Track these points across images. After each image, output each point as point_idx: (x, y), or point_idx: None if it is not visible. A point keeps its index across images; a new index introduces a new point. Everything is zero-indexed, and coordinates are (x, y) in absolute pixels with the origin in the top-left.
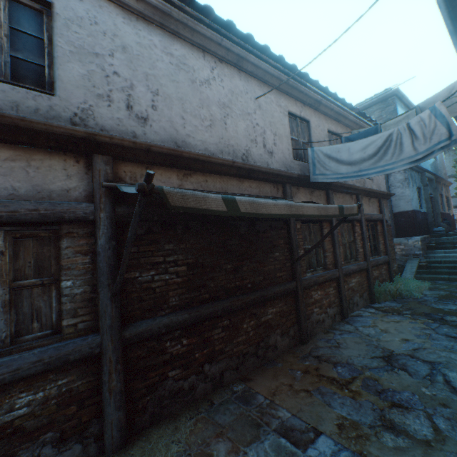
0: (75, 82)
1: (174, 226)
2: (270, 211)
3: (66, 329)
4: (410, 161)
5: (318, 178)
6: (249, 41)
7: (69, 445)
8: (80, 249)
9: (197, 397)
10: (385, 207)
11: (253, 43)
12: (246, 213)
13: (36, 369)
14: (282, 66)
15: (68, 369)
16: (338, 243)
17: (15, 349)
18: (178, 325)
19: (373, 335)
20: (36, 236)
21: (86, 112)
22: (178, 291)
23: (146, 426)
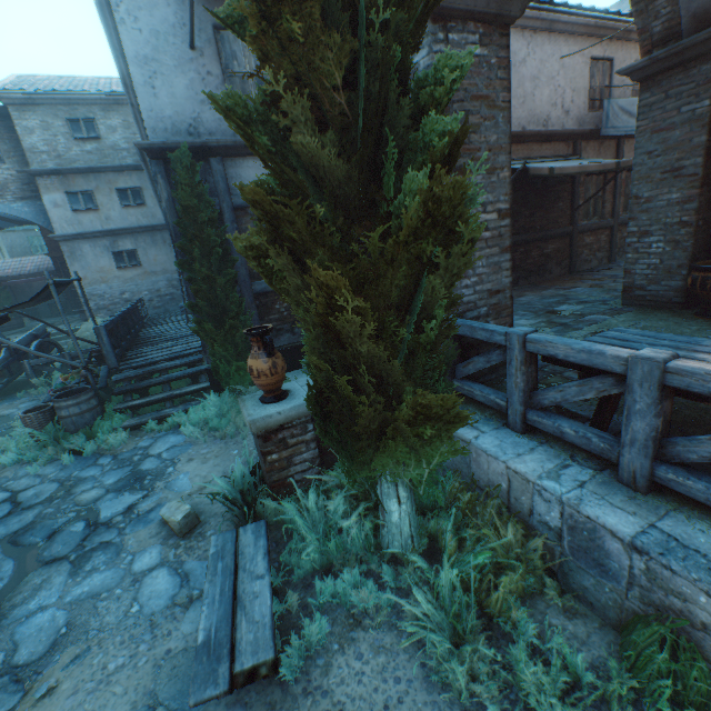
0: None
1: None
2: (569, 172)
3: None
4: None
5: (609, 132)
6: (563, 5)
7: None
8: None
9: None
10: None
11: (567, 6)
12: (557, 175)
13: None
14: (592, 12)
15: None
16: (619, 194)
17: None
18: None
19: None
20: None
21: None
22: None
23: None
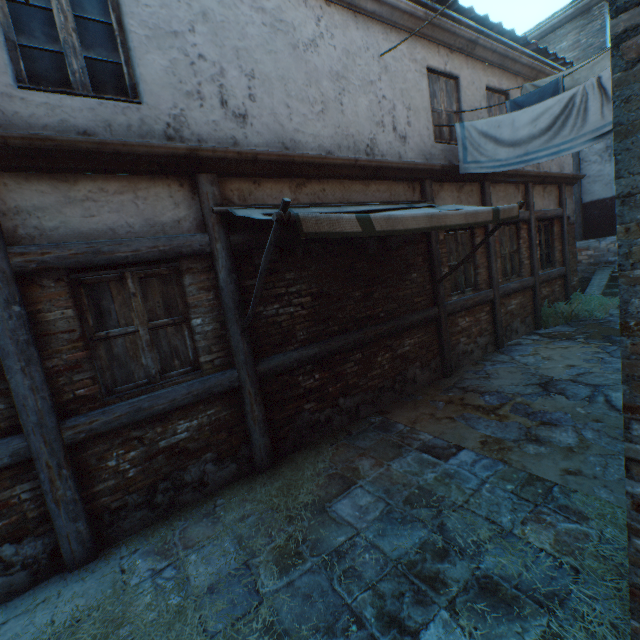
0: (159, 80)
1: (293, 252)
2: (408, 226)
3: (204, 365)
4: (596, 136)
5: (469, 168)
6: None
7: (226, 464)
8: (202, 286)
9: (334, 429)
10: (568, 197)
11: None
12: (382, 232)
13: (188, 400)
14: None
15: (213, 401)
16: (495, 255)
17: (166, 384)
18: (309, 360)
19: (532, 364)
20: (158, 275)
21: (179, 120)
22: (304, 325)
23: (289, 452)
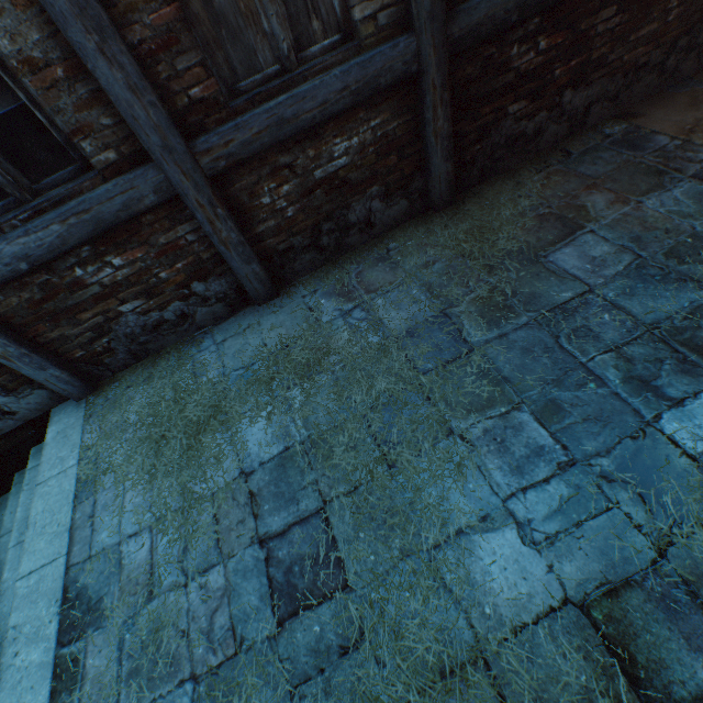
0: None
1: None
2: None
3: (361, 30)
4: None
5: None
6: None
7: (395, 201)
8: None
9: (541, 148)
10: None
11: None
12: None
13: (344, 103)
14: None
15: (377, 104)
16: None
17: (307, 73)
18: (541, 5)
19: None
20: None
21: None
22: None
23: (473, 185)
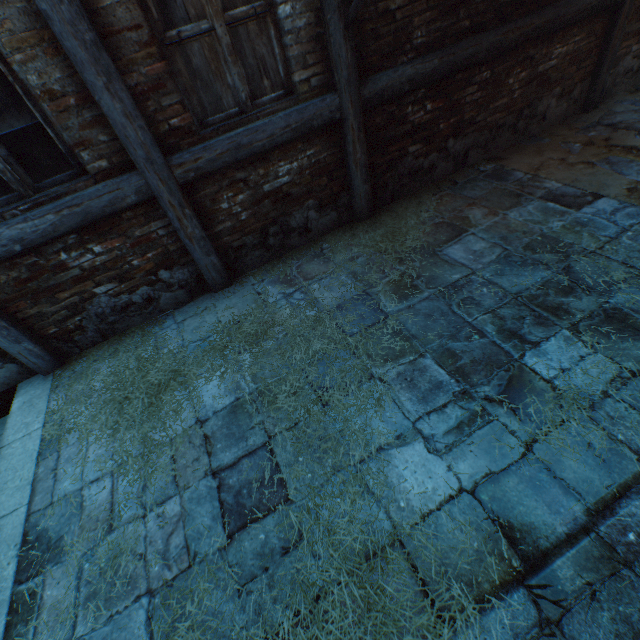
0: None
1: None
2: None
3: (299, 88)
4: None
5: None
6: None
7: (327, 212)
8: None
9: (436, 179)
10: None
11: None
12: None
13: (286, 137)
14: None
15: (312, 140)
16: None
17: (259, 115)
18: (424, 81)
19: None
20: None
21: None
22: (425, 18)
23: (386, 203)
